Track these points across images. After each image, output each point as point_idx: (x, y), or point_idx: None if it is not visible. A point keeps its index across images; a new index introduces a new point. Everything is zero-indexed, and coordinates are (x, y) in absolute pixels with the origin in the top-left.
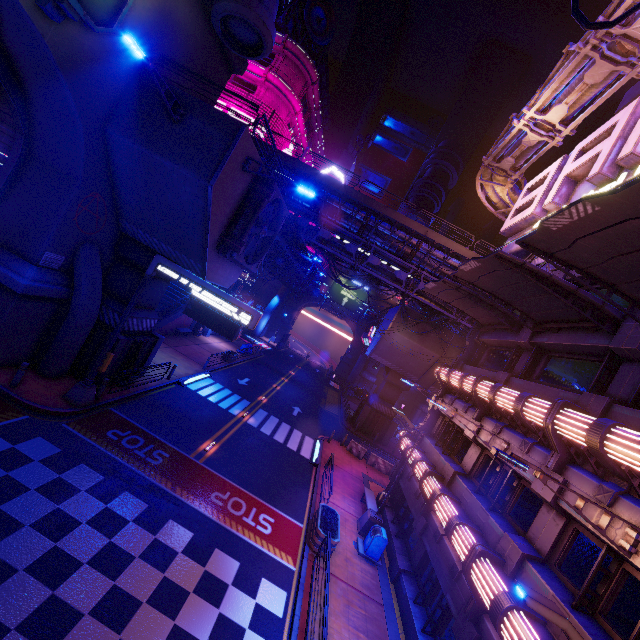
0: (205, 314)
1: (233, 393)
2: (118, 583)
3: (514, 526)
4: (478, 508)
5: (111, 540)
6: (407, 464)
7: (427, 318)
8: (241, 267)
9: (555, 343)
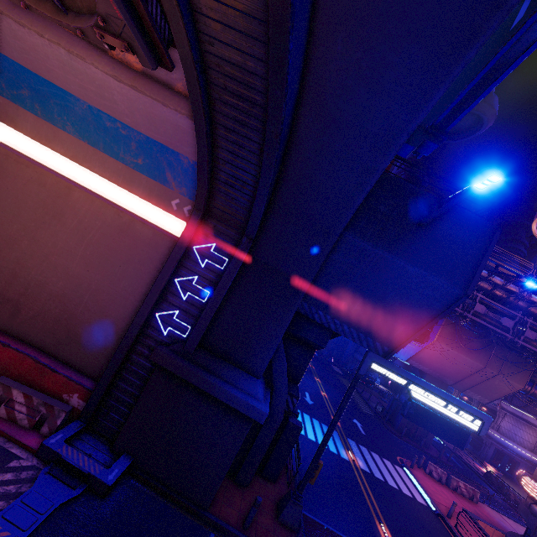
0: (429, 419)
1: (320, 423)
2: None
3: None
4: None
5: None
6: None
7: (469, 331)
8: None
9: None
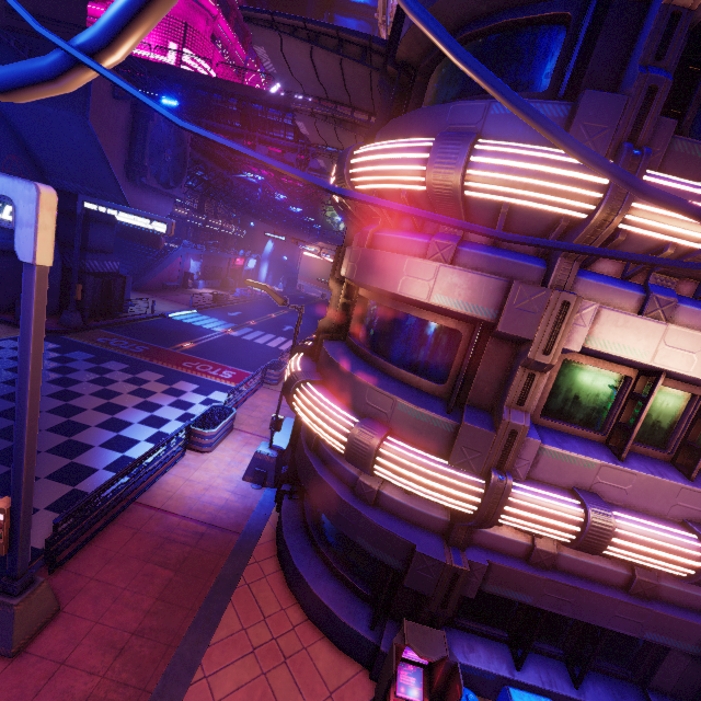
0: (132, 233)
1: (220, 320)
2: (107, 388)
3: None
4: None
5: (102, 376)
6: None
7: None
8: (162, 193)
9: None
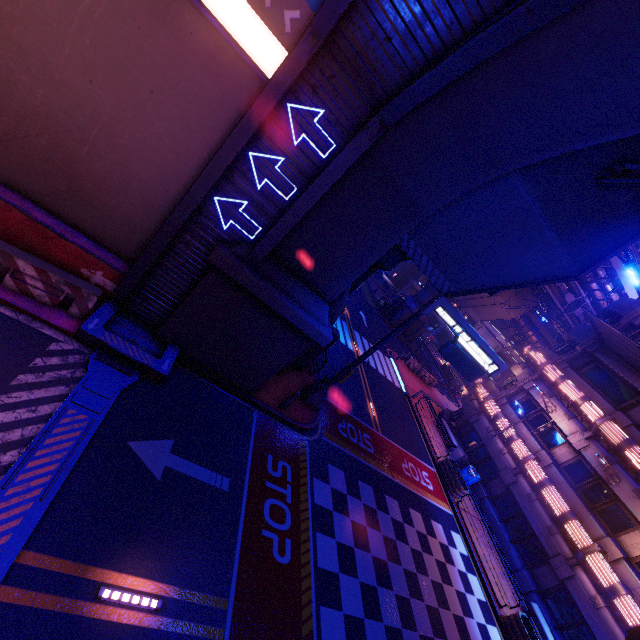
0: (460, 359)
1: None
2: (430, 577)
3: (603, 525)
4: (578, 504)
5: (409, 546)
6: (483, 415)
7: None
8: None
9: None
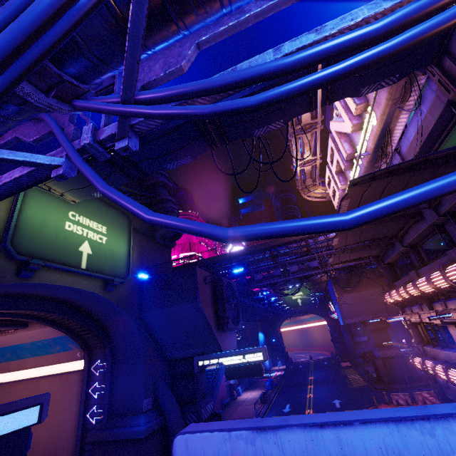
0: (238, 371)
1: None
2: None
3: None
4: None
5: None
6: (436, 377)
7: (351, 273)
8: (235, 330)
9: (412, 239)
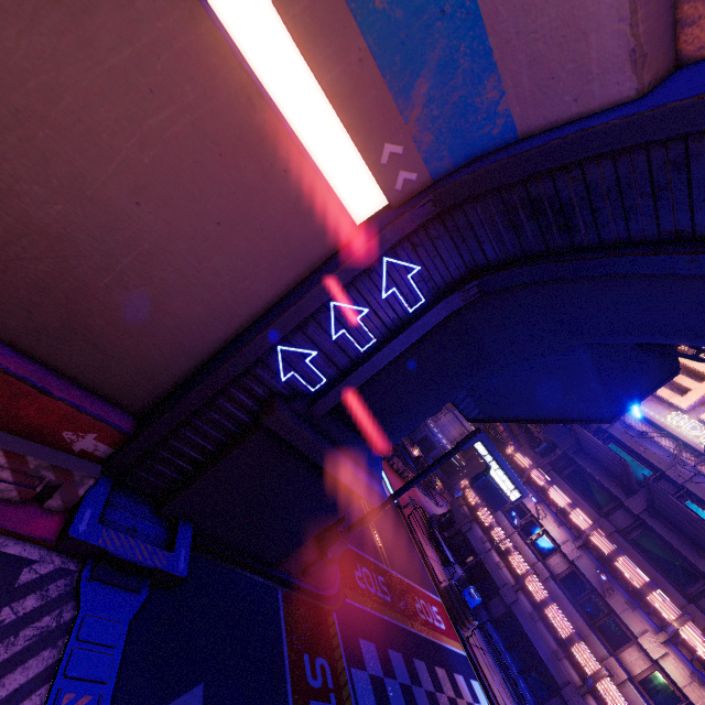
0: (489, 491)
1: None
2: None
3: (604, 641)
4: (579, 621)
5: None
6: (475, 522)
7: None
8: None
9: (665, 538)
